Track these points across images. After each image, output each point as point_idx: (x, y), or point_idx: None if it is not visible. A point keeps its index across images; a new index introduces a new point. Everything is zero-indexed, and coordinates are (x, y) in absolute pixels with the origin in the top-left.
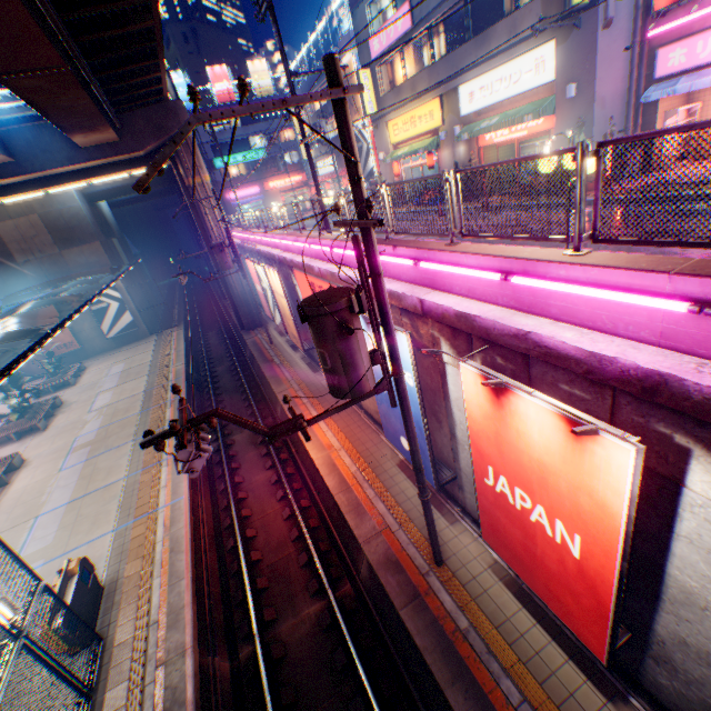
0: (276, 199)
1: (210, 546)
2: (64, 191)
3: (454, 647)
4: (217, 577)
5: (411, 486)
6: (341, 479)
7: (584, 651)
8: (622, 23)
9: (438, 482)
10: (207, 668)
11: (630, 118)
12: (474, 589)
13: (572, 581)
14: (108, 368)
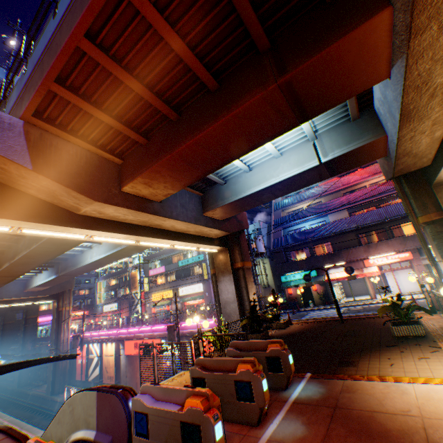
0: None
1: None
2: None
3: None
4: None
5: None
6: None
7: None
8: None
9: None
10: None
11: None
12: None
13: None
14: None
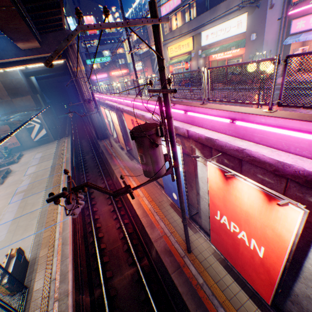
0: (114, 80)
1: (81, 241)
2: (13, 70)
3: (197, 292)
4: (84, 256)
5: (176, 214)
6: (144, 211)
7: (256, 294)
8: (278, 7)
9: (190, 214)
10: (79, 301)
11: (278, 51)
12: (205, 264)
13: (257, 267)
14: (34, 155)
